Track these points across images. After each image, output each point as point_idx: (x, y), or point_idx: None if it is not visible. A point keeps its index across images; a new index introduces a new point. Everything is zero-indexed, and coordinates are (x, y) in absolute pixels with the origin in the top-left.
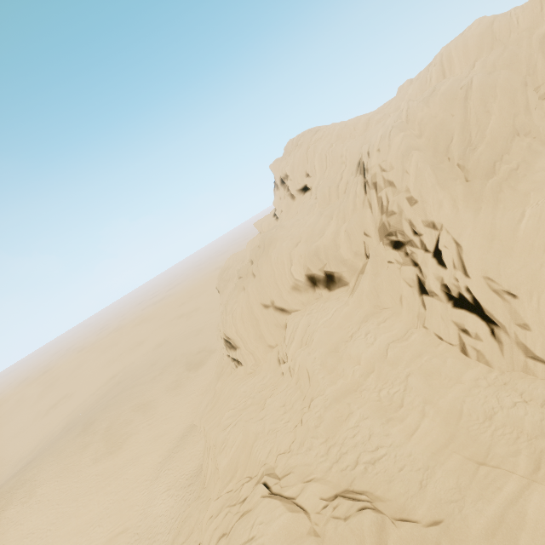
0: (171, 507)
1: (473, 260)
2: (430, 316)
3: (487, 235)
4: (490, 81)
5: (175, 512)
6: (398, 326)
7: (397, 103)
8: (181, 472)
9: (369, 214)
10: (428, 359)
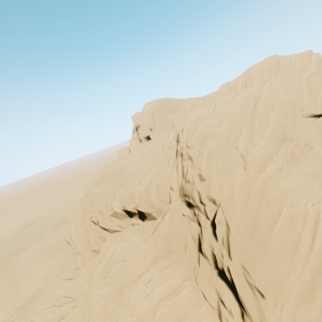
0: None
1: (236, 246)
2: (201, 274)
3: (250, 225)
4: (272, 98)
5: None
6: (176, 275)
7: (215, 95)
8: None
9: (175, 174)
10: None
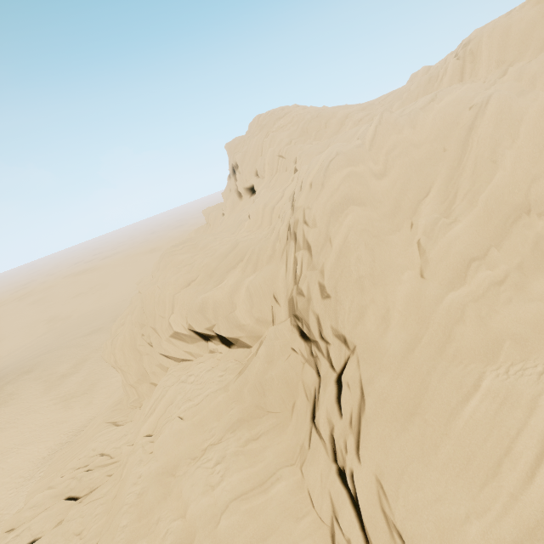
0: None
1: (372, 439)
2: (310, 462)
3: (409, 400)
4: (516, 108)
5: None
6: (268, 456)
7: (393, 100)
8: None
9: (282, 273)
10: None
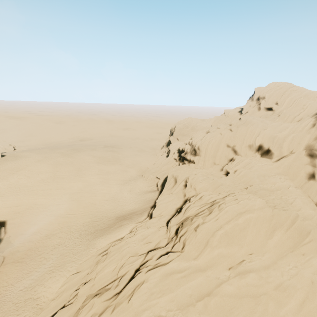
0: (131, 197)
1: None
2: (310, 187)
3: None
4: None
5: (133, 199)
6: (292, 183)
7: None
8: (136, 188)
9: (309, 136)
10: (304, 198)
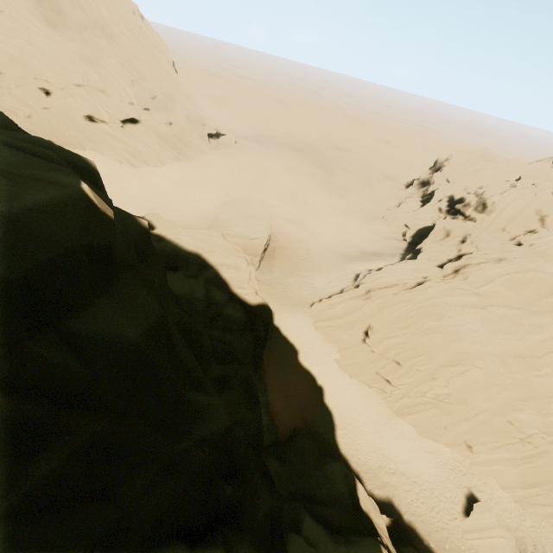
0: (373, 237)
1: None
2: None
3: None
4: None
5: (376, 241)
6: None
7: None
8: (378, 230)
9: None
10: None
